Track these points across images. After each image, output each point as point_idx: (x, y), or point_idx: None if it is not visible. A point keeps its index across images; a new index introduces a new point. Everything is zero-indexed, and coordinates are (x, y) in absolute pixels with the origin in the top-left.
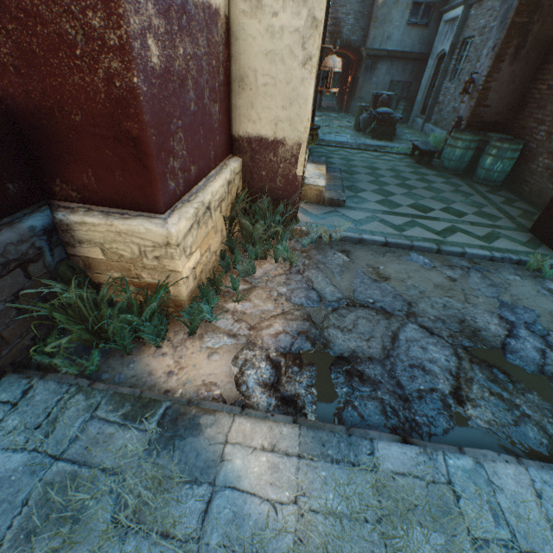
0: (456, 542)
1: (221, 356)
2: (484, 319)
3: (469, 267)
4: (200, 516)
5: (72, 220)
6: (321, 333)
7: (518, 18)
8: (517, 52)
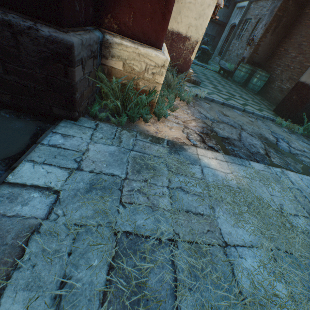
0: (284, 187)
1: (175, 130)
2: (267, 135)
3: (256, 118)
4: (201, 173)
5: (114, 41)
6: (213, 129)
7: (278, 12)
8: (274, 29)
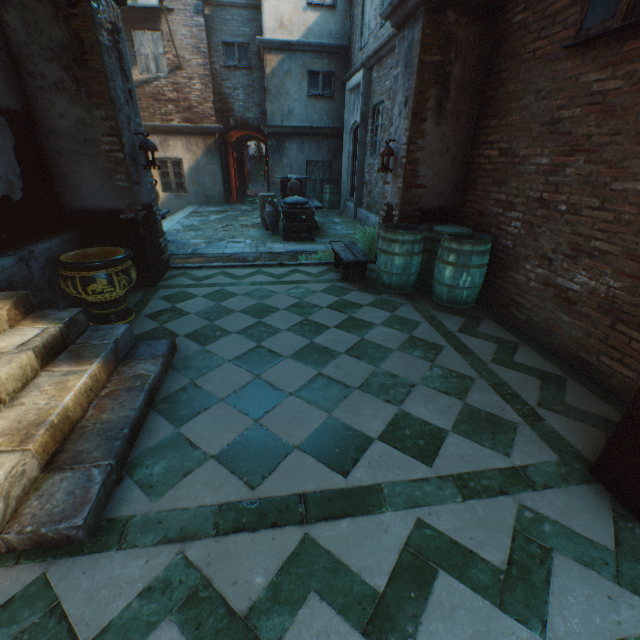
0: None
1: None
2: None
3: None
4: None
5: None
6: None
7: (427, 55)
8: (440, 105)
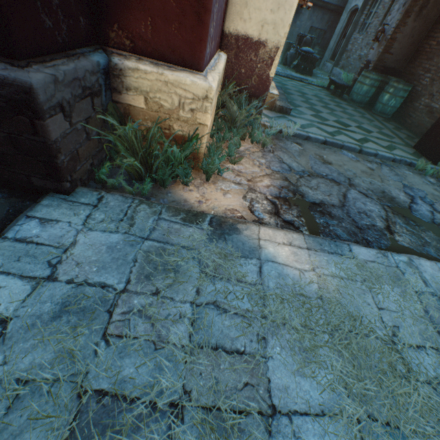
0: (407, 291)
1: (233, 195)
2: (395, 192)
3: (381, 163)
4: (258, 274)
5: (126, 66)
6: (298, 189)
7: None
8: (420, 11)
